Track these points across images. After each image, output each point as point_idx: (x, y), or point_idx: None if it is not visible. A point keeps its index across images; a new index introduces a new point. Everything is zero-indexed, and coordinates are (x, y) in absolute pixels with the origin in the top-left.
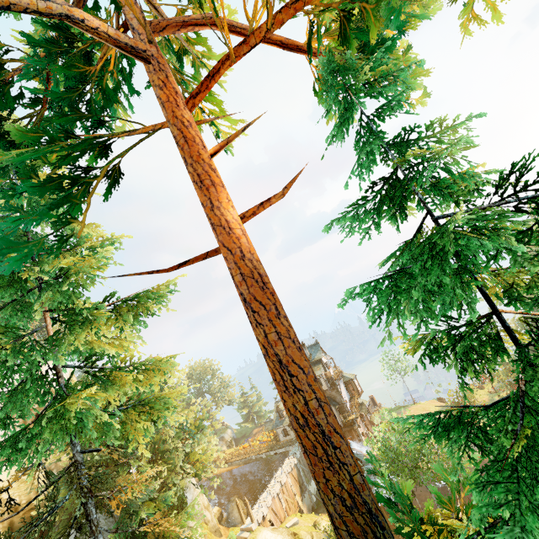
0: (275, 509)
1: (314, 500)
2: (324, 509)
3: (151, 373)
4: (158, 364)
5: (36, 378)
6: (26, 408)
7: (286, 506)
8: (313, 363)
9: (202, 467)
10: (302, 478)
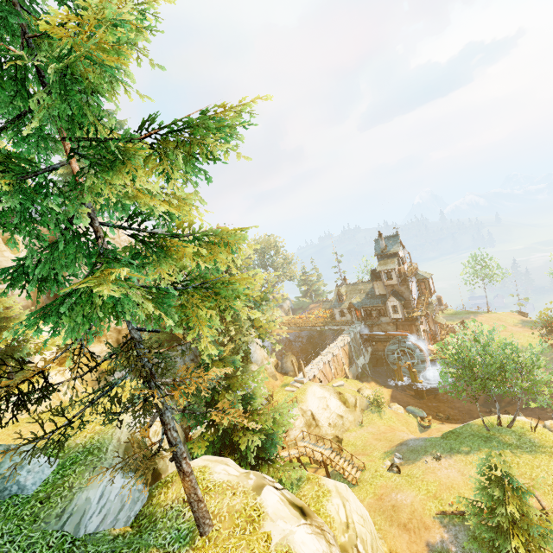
0: (325, 372)
1: (359, 371)
2: (367, 380)
3: (216, 248)
4: (225, 237)
5: (73, 235)
6: (74, 268)
7: (335, 371)
8: (387, 256)
9: (265, 332)
10: (352, 354)
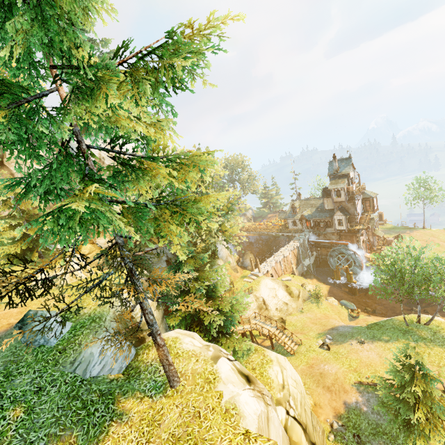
0: (276, 269)
1: (304, 270)
2: (310, 277)
3: (185, 169)
4: (194, 160)
5: (65, 155)
6: (70, 182)
7: (284, 269)
8: (339, 176)
9: (229, 236)
10: (300, 256)
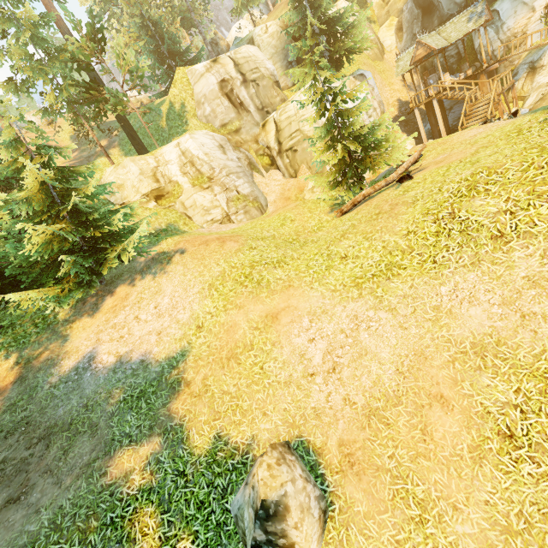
0: None
1: None
2: None
3: None
4: None
5: None
6: None
7: None
8: None
9: None
10: None
